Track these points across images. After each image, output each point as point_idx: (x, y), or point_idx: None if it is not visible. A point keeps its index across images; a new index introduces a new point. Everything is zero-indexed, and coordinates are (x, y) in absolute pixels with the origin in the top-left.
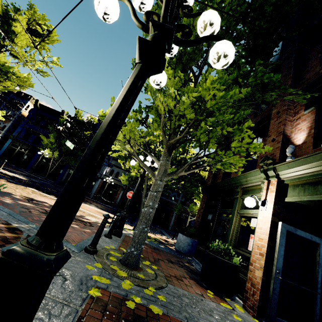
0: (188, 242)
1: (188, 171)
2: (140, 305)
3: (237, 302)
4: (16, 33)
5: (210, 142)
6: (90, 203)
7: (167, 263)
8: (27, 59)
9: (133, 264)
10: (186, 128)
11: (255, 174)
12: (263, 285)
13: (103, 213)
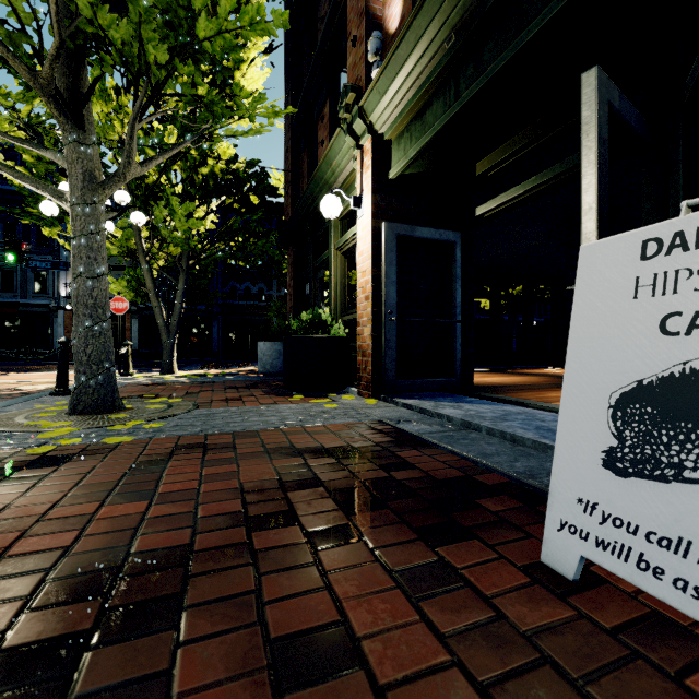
0: (278, 351)
1: (150, 162)
2: (81, 447)
3: (352, 393)
4: None
5: (144, 40)
6: (54, 368)
7: (224, 391)
8: None
9: (98, 405)
10: (49, 0)
11: (339, 146)
12: (376, 344)
13: None
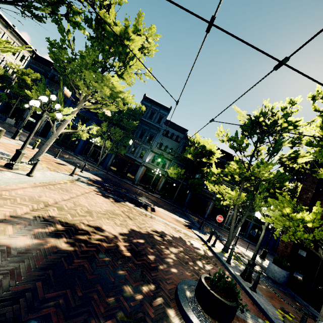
0: (283, 275)
1: None
2: None
3: None
4: (130, 56)
5: None
6: (149, 198)
7: (300, 314)
8: (133, 80)
9: None
10: None
11: None
12: None
13: (175, 218)
